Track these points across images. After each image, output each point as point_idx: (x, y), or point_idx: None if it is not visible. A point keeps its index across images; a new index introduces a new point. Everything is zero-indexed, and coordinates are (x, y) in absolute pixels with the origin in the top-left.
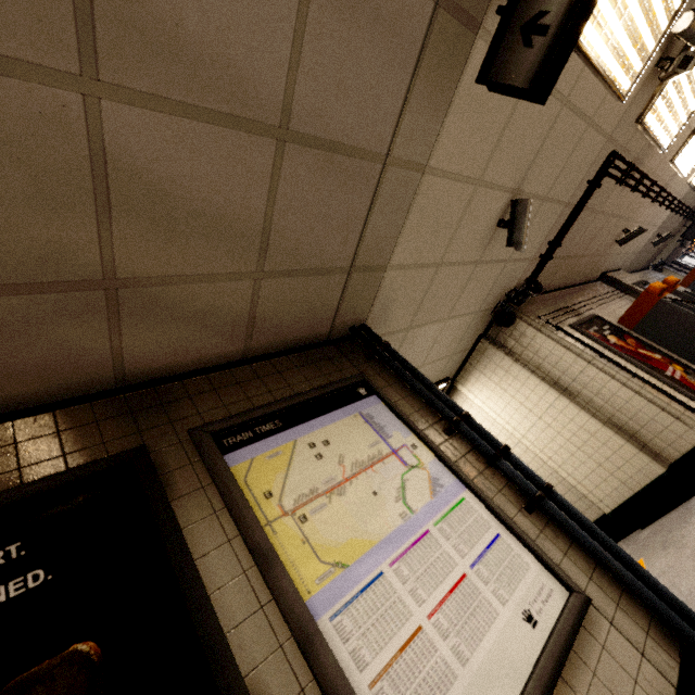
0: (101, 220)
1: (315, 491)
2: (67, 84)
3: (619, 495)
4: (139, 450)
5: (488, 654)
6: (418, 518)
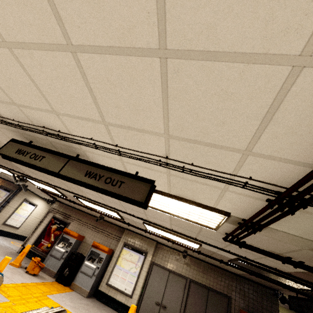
0: None
1: None
2: None
3: None
4: None
5: None
6: None
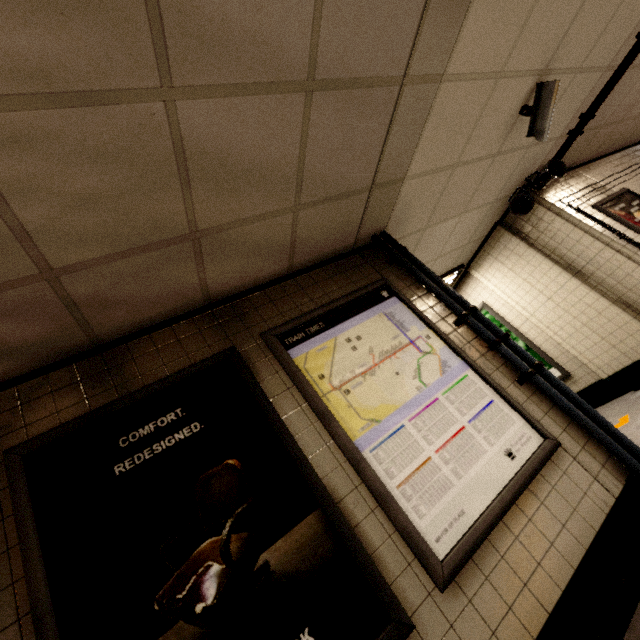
0: (184, 192)
1: (353, 373)
2: (153, 97)
3: (618, 364)
4: (232, 350)
5: (476, 474)
6: (430, 390)
